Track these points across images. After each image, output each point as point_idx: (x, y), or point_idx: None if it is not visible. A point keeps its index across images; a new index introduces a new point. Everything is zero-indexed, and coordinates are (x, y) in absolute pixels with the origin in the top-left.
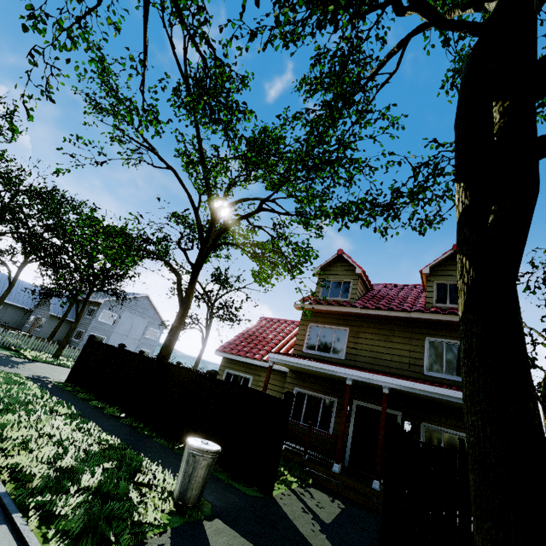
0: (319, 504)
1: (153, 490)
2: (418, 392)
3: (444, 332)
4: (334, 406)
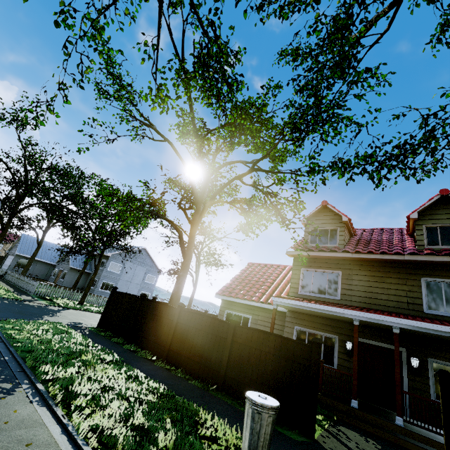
0: (359, 446)
1: (219, 445)
2: (432, 332)
3: (440, 272)
4: (336, 343)
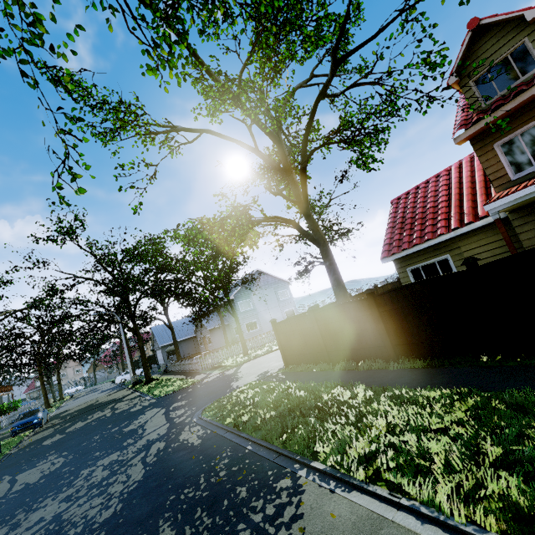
0: None
1: None
2: None
3: None
4: None
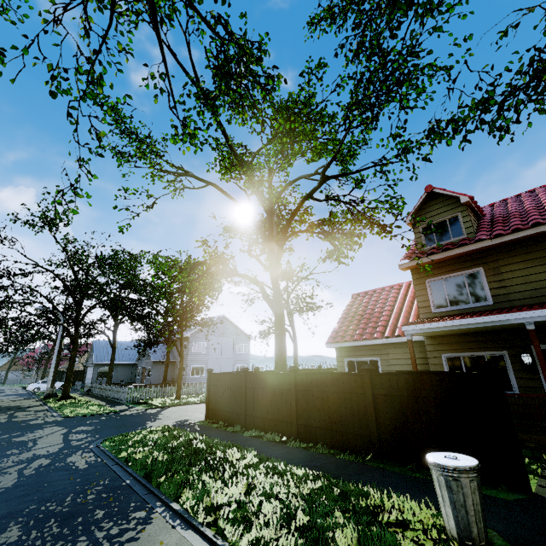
0: None
1: (414, 531)
2: None
3: None
4: (506, 360)
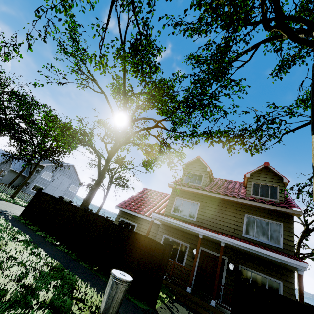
0: None
1: (85, 304)
2: (242, 248)
3: (256, 212)
4: (187, 249)
